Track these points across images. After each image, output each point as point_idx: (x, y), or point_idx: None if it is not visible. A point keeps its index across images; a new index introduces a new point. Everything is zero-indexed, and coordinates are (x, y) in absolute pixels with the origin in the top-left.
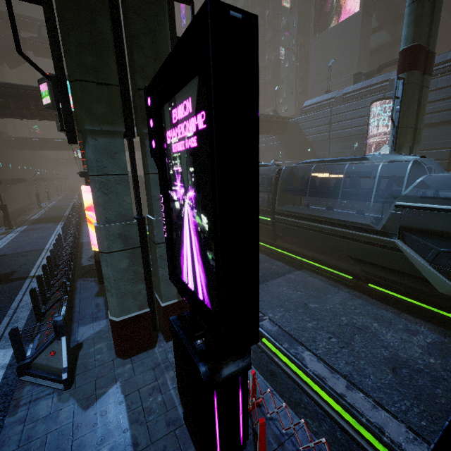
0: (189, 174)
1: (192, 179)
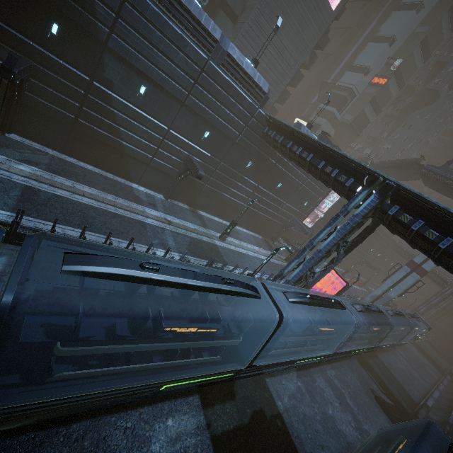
0: None
1: None
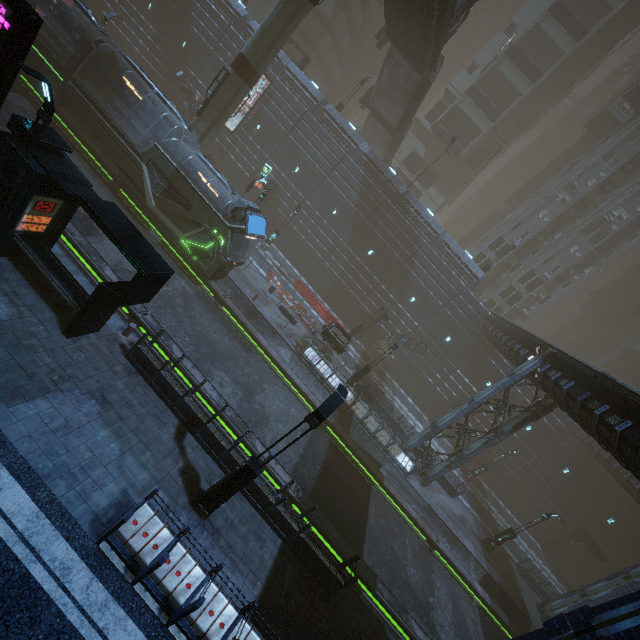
0: None
1: None
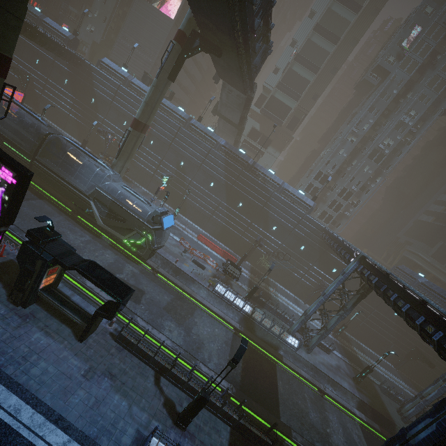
0: (5, 185)
1: (5, 187)
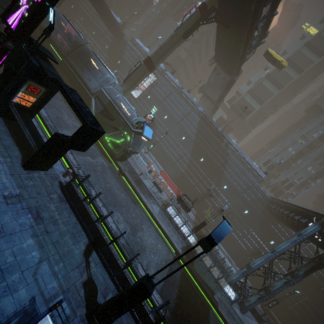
0: (30, 3)
1: (30, 5)
